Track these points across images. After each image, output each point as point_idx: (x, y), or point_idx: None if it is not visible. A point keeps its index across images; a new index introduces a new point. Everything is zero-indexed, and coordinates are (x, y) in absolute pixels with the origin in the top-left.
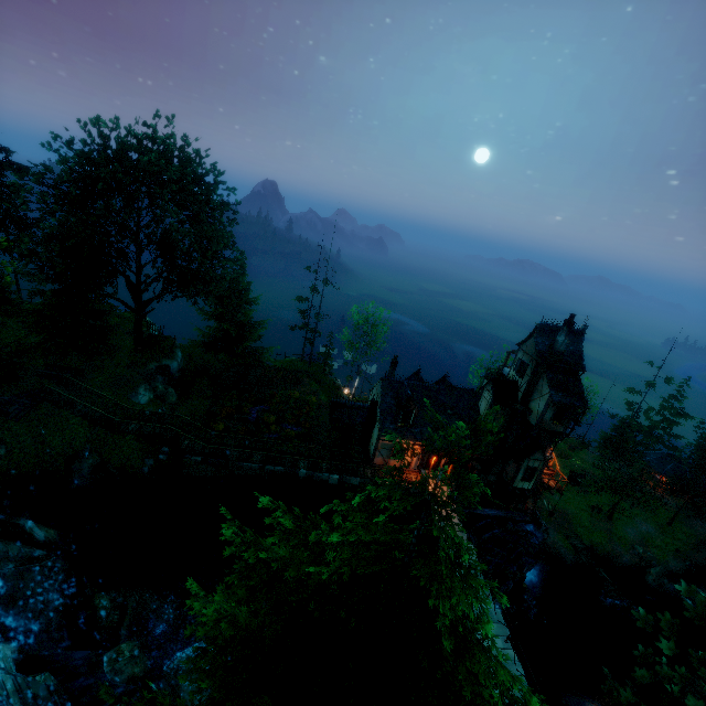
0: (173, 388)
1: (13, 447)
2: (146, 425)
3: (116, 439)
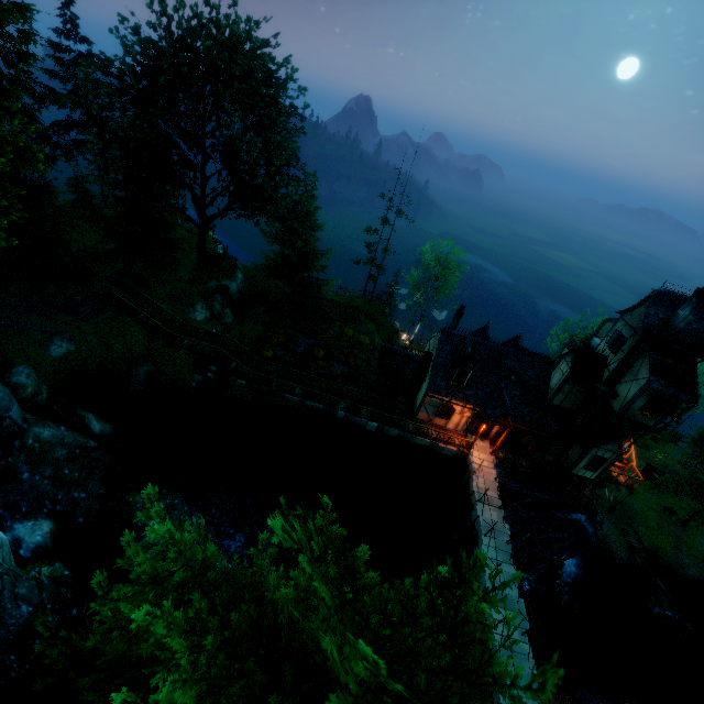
0: (230, 310)
1: (82, 345)
2: (197, 342)
3: (171, 351)
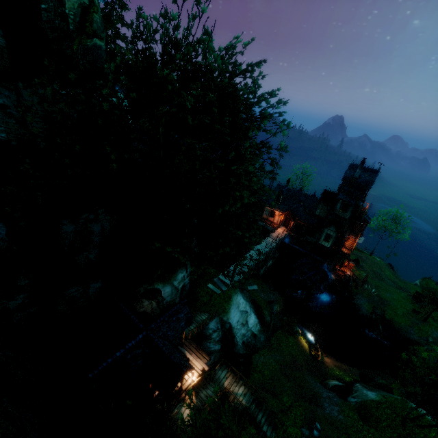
0: None
1: None
2: None
3: None
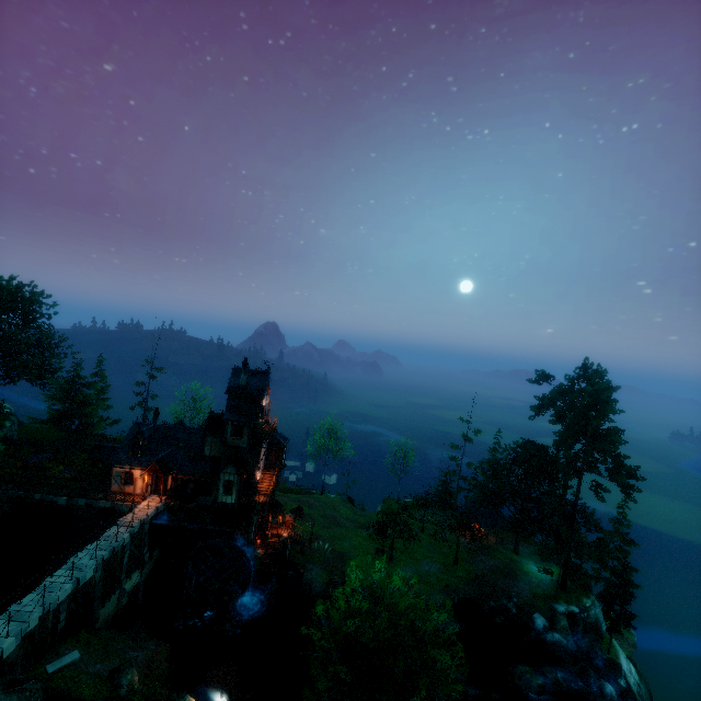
0: None
1: None
2: None
3: None
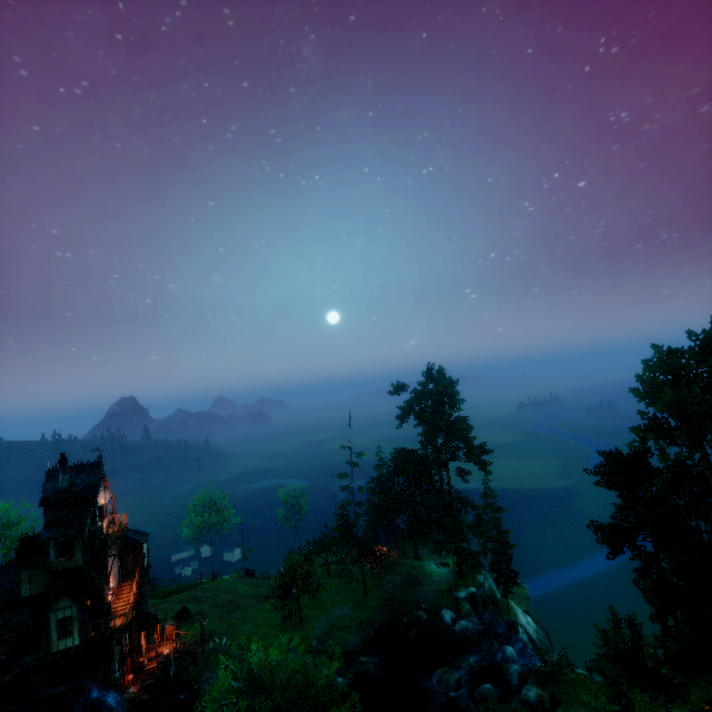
0: None
1: None
2: None
3: None
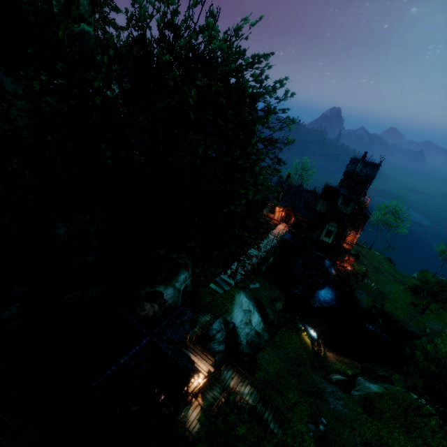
0: None
1: None
2: None
3: None
